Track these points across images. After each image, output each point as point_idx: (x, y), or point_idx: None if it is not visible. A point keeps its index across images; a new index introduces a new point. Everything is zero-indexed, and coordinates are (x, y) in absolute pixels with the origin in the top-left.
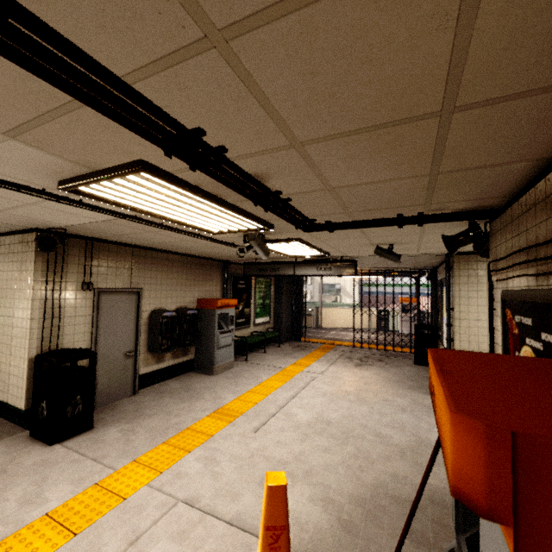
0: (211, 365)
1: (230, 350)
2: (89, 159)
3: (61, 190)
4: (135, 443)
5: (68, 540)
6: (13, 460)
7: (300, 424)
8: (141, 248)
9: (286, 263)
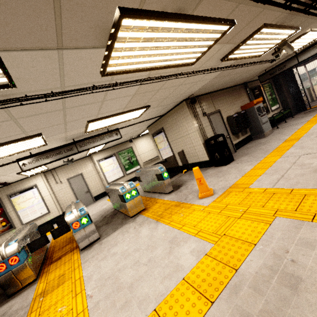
0: (262, 133)
1: (268, 124)
2: (243, 37)
3: (222, 61)
4: (258, 156)
5: (267, 169)
6: (219, 170)
7: None
8: (211, 93)
9: (289, 59)
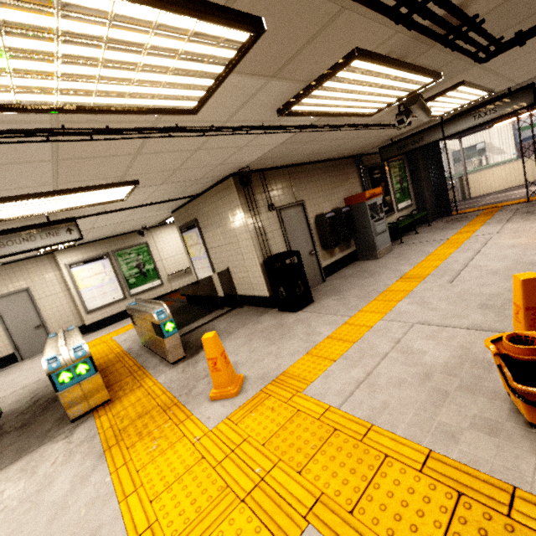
0: (374, 251)
1: (386, 236)
2: (313, 71)
3: (280, 116)
4: (351, 304)
5: (352, 345)
6: (281, 321)
7: (497, 271)
8: (292, 167)
9: (430, 128)
